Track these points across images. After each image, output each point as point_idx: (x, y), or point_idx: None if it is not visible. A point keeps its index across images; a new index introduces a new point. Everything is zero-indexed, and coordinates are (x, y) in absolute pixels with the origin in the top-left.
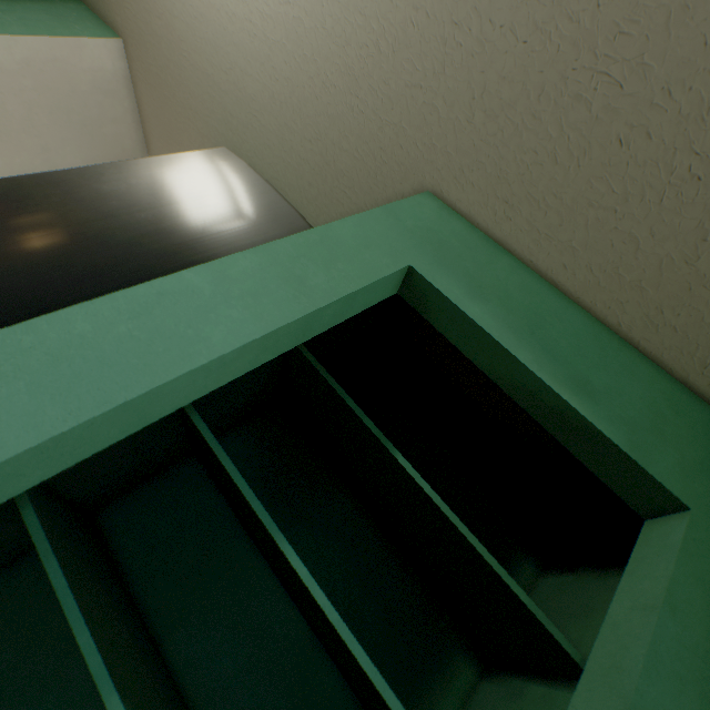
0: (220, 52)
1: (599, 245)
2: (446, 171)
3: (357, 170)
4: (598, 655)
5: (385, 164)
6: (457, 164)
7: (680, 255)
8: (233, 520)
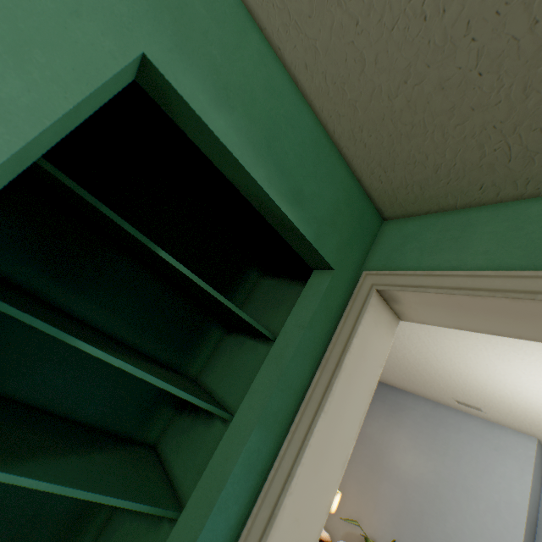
0: None
1: (337, 56)
2: None
3: None
4: (276, 348)
5: None
6: None
7: (387, 90)
8: None
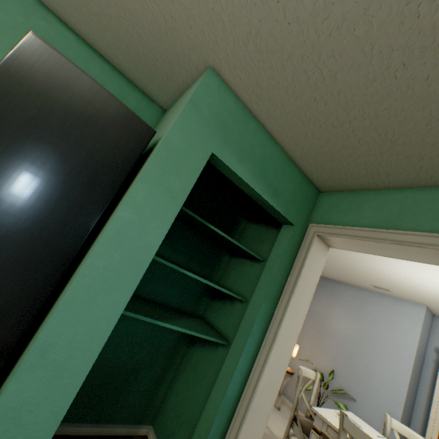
0: None
1: (294, 131)
2: (225, 62)
3: (147, 18)
4: (267, 266)
5: (175, 30)
6: (233, 63)
7: (319, 145)
8: None
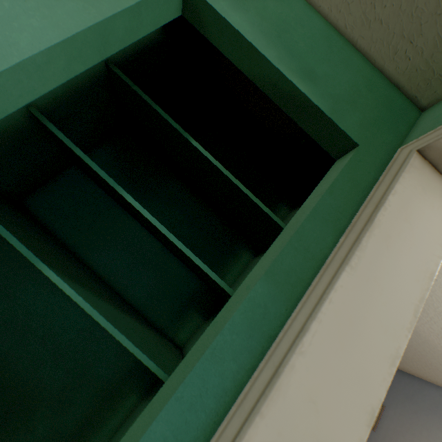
0: None
1: None
2: None
3: None
4: (292, 221)
5: None
6: None
7: None
8: (109, 199)
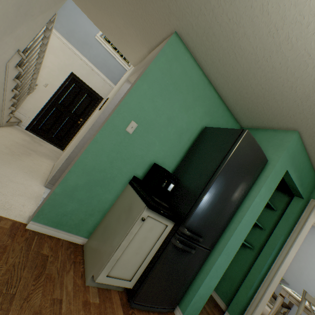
0: (234, 8)
1: None
2: (308, 133)
3: (276, 109)
4: (284, 216)
5: (290, 118)
6: (314, 135)
7: None
8: None
